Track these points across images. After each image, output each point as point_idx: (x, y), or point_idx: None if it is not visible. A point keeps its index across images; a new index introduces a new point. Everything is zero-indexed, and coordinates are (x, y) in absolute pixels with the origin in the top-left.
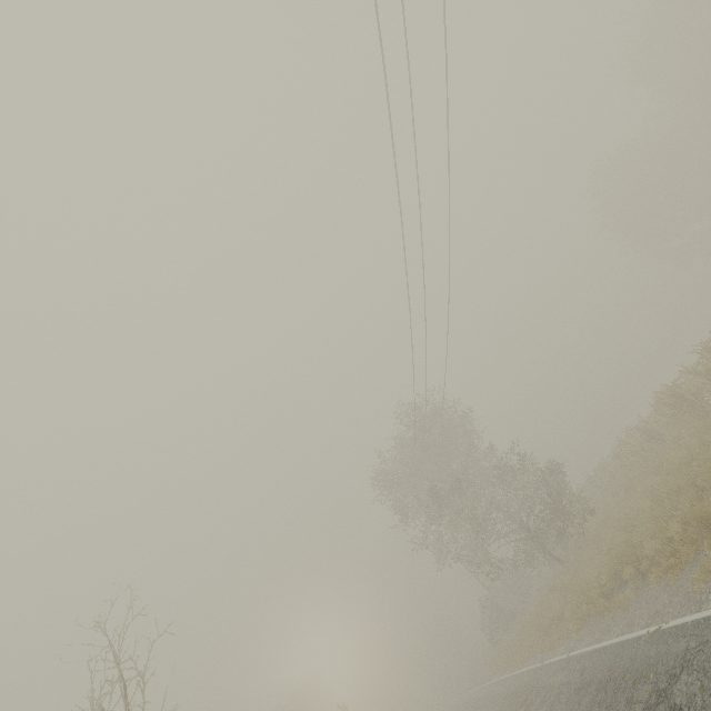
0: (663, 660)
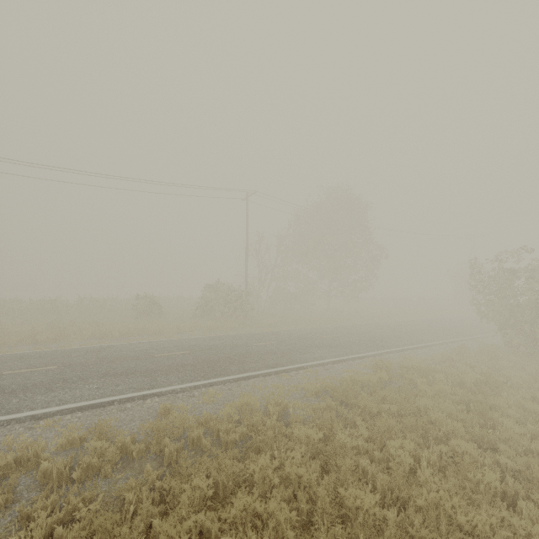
0: None
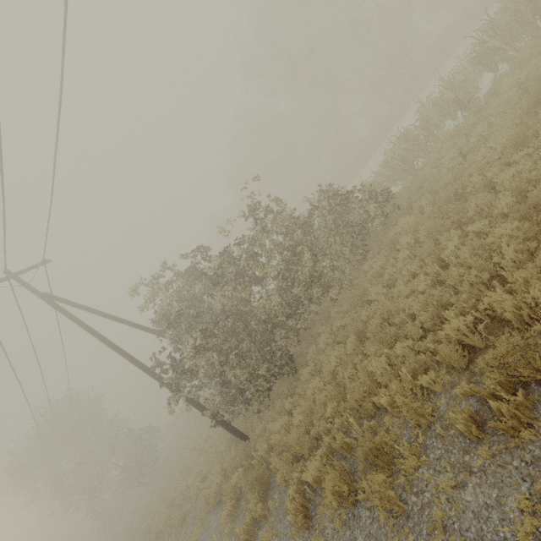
0: None
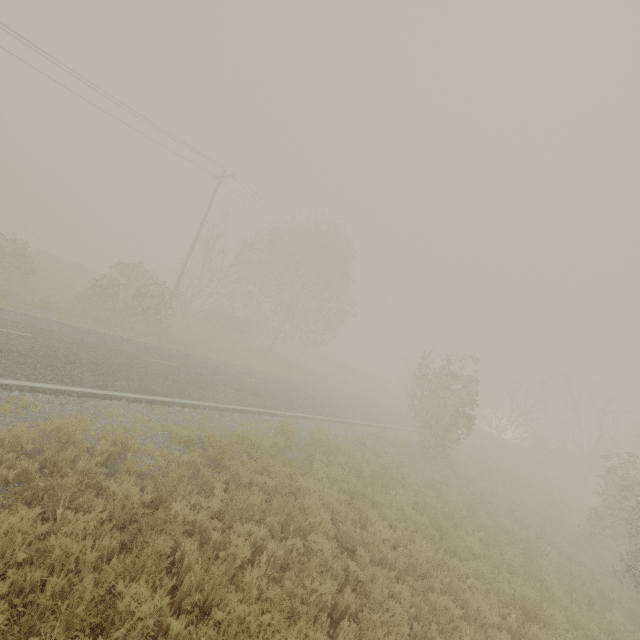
0: None
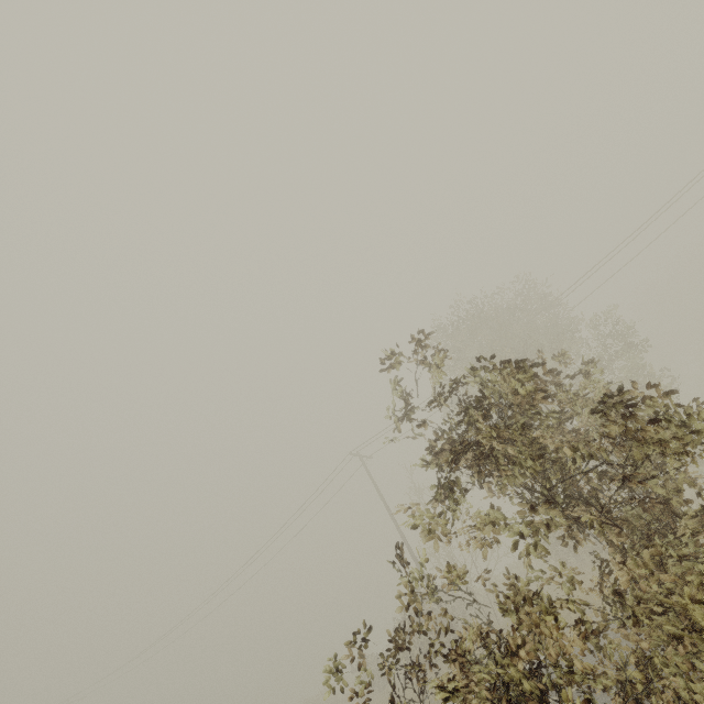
0: None
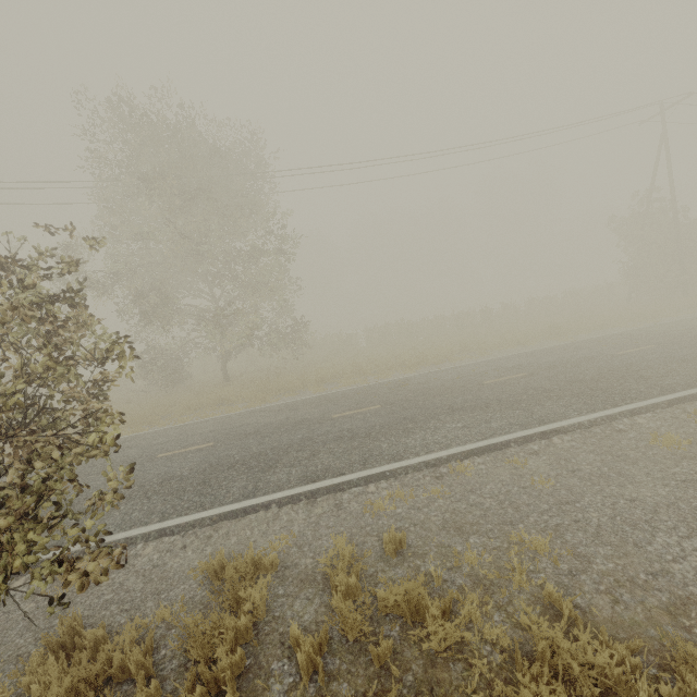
0: (606, 338)
